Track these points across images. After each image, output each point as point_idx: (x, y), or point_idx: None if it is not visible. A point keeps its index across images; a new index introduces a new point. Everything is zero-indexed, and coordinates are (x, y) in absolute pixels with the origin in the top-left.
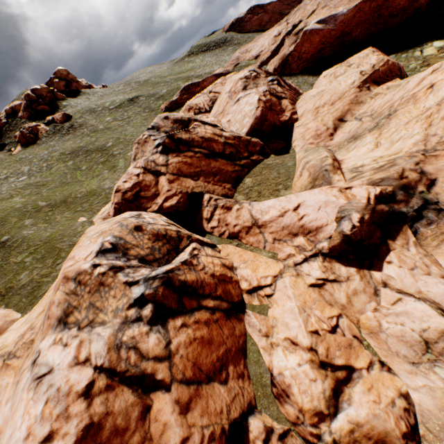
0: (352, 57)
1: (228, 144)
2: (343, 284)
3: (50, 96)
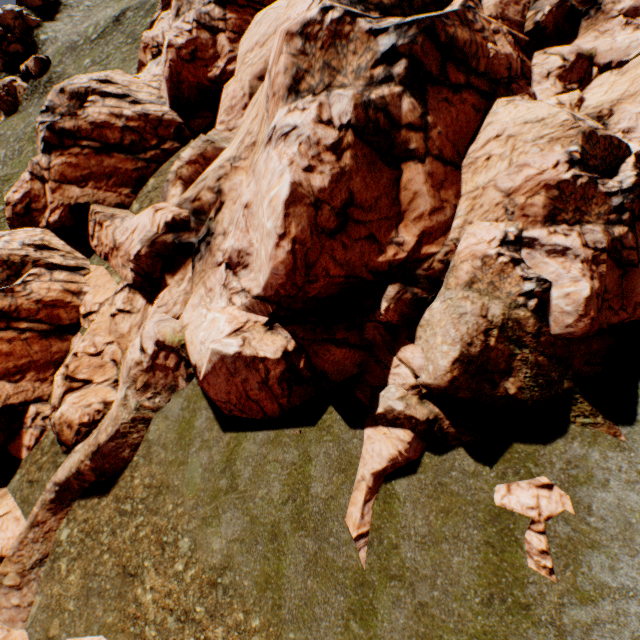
0: None
1: (129, 129)
2: (134, 315)
3: (21, 26)
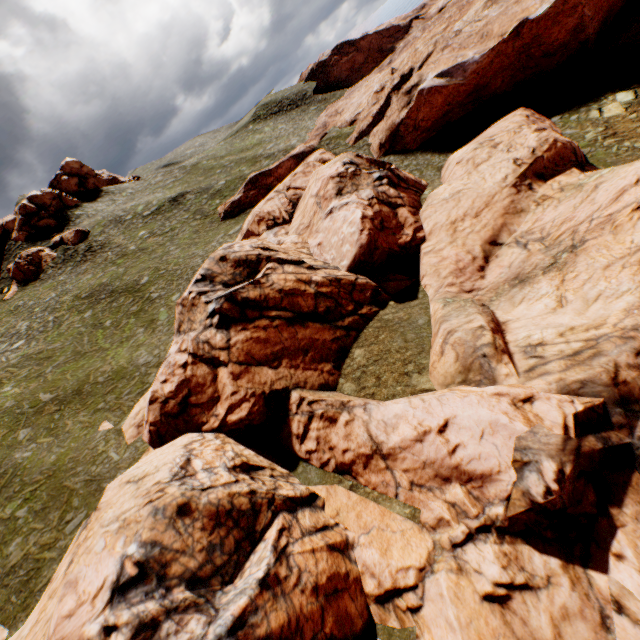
0: (496, 125)
1: (322, 295)
2: (542, 593)
3: (57, 204)
